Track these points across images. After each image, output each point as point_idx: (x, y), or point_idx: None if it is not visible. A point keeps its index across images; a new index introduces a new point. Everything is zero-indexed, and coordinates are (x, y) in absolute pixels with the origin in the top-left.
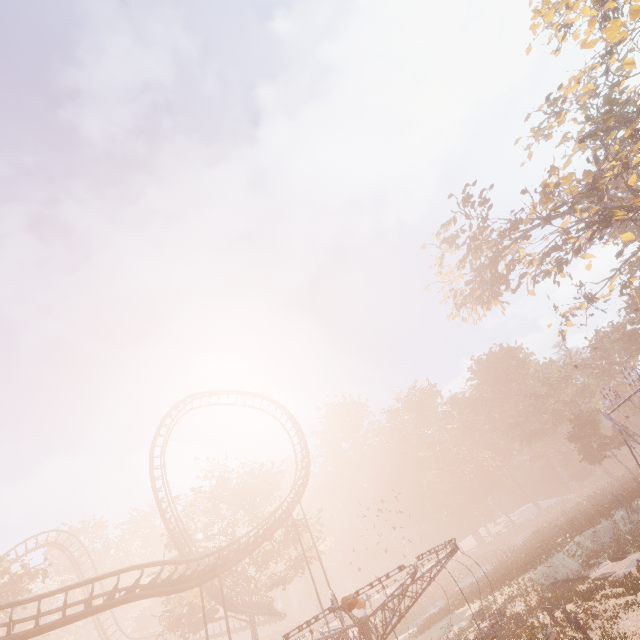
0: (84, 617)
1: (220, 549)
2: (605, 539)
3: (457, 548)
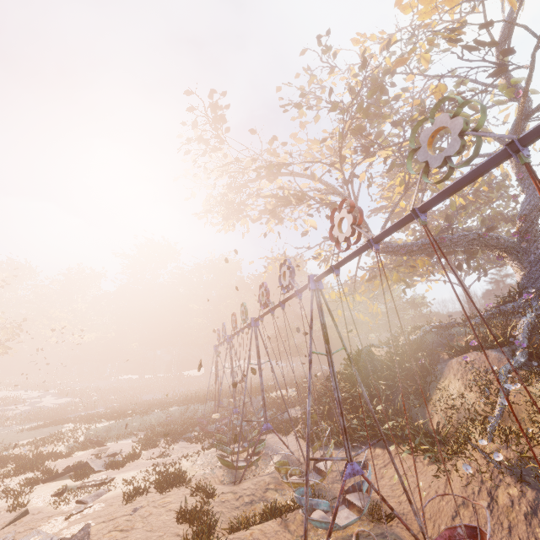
0: None
1: None
2: (184, 416)
3: None
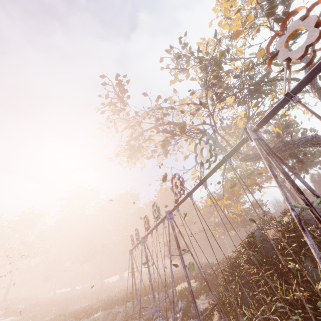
0: None
1: None
2: (107, 320)
3: None
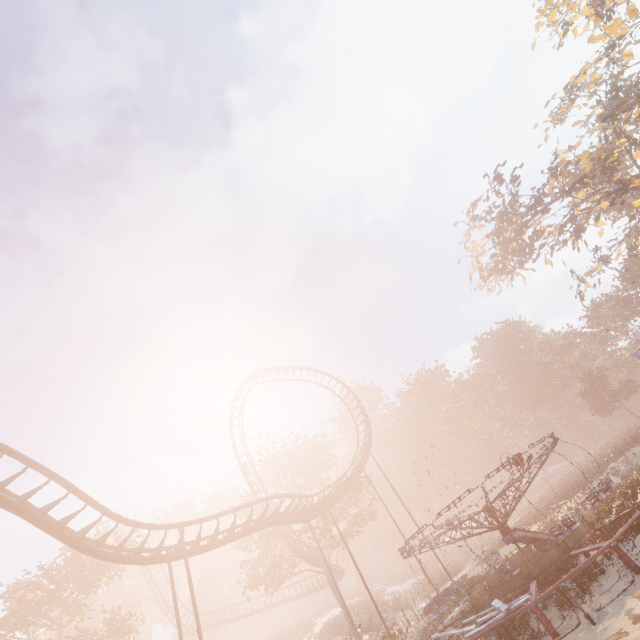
0: (247, 534)
1: (323, 490)
2: (637, 461)
3: (556, 443)
